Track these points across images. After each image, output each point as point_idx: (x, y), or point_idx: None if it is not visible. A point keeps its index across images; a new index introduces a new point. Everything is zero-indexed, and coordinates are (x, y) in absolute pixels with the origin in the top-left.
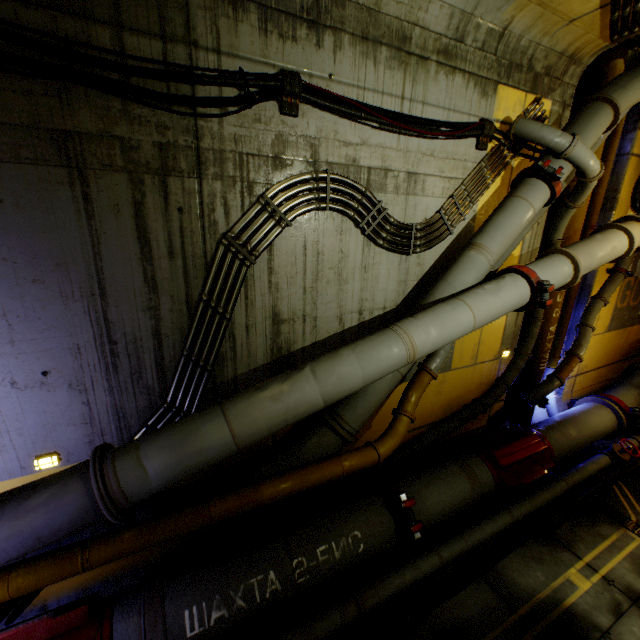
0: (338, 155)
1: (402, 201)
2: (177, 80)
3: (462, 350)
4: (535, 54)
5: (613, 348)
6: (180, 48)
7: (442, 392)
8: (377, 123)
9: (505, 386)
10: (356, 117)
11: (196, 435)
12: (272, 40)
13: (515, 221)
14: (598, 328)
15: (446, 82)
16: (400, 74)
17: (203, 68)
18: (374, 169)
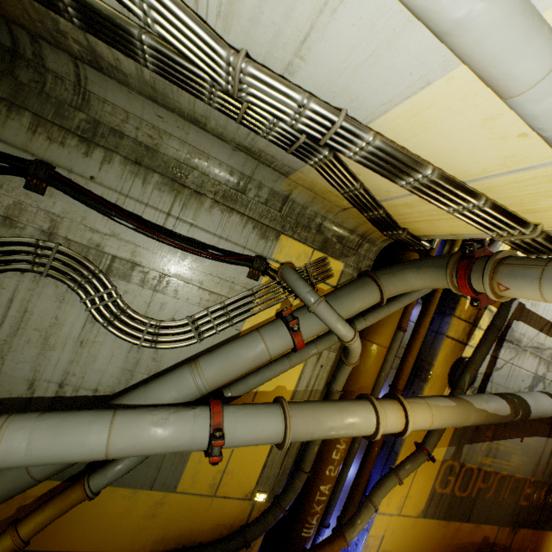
0: (81, 236)
1: (148, 295)
2: None
3: (198, 472)
4: (324, 223)
5: (433, 541)
6: None
7: (157, 516)
8: (131, 224)
9: (242, 541)
10: (108, 213)
11: None
12: (40, 138)
13: (242, 354)
14: (408, 508)
15: (222, 216)
16: (170, 197)
17: None
18: (121, 259)
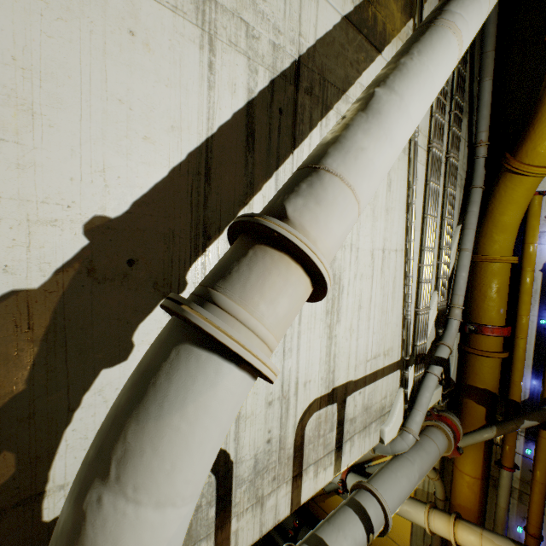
0: None
1: None
2: None
3: None
4: None
5: None
6: None
7: None
8: None
9: None
10: None
11: None
12: None
13: None
14: None
15: None
16: None
17: None
18: None
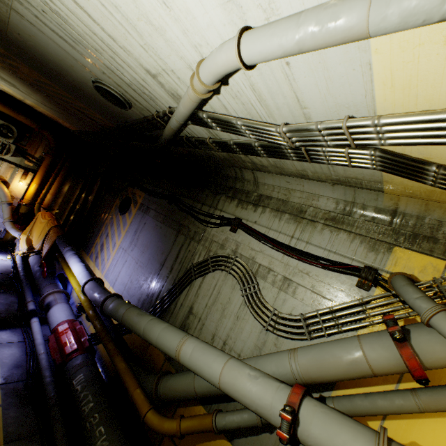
0: (246, 252)
1: (275, 291)
2: (206, 216)
3: None
4: None
5: None
6: (213, 209)
7: None
8: (270, 244)
9: None
10: (259, 239)
11: (122, 305)
12: (238, 208)
13: (335, 351)
14: None
15: (330, 235)
16: (294, 226)
17: (214, 214)
18: (263, 266)
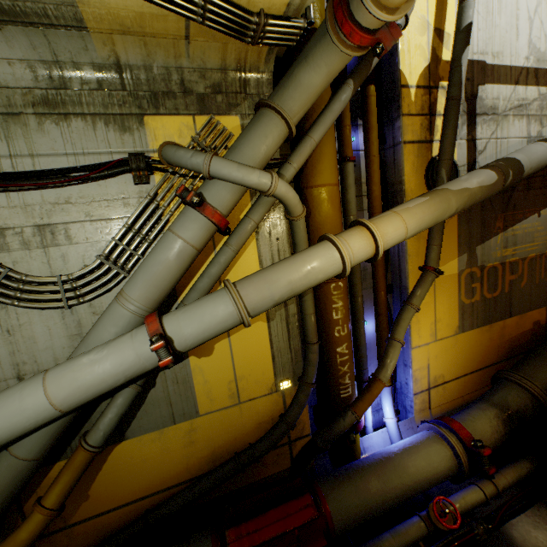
0: None
1: (40, 255)
2: None
3: (210, 391)
4: (185, 77)
5: (482, 349)
6: None
7: (197, 441)
8: None
9: (284, 426)
10: None
11: None
12: None
13: (159, 258)
14: (442, 331)
15: (60, 129)
16: None
17: None
18: None
